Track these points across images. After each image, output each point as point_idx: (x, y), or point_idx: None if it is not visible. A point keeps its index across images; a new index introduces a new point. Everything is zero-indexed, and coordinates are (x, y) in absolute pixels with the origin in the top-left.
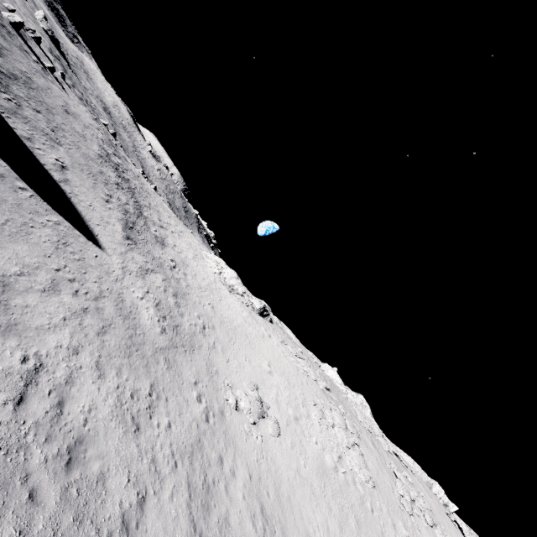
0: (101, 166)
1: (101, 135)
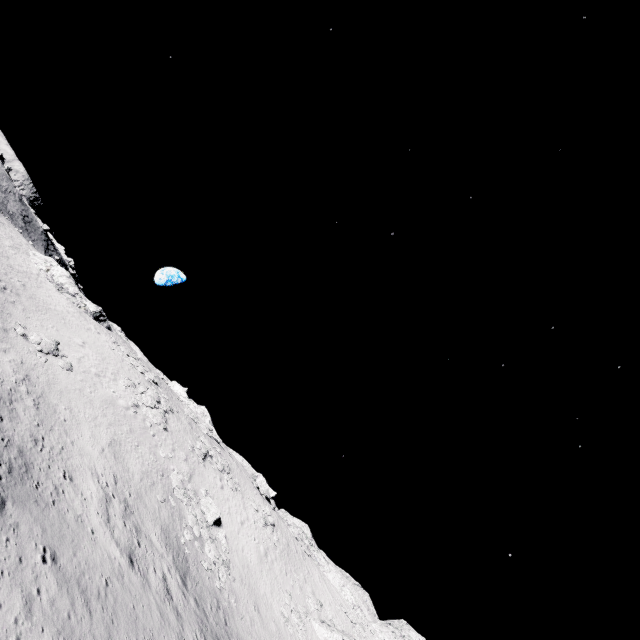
0: None
1: None
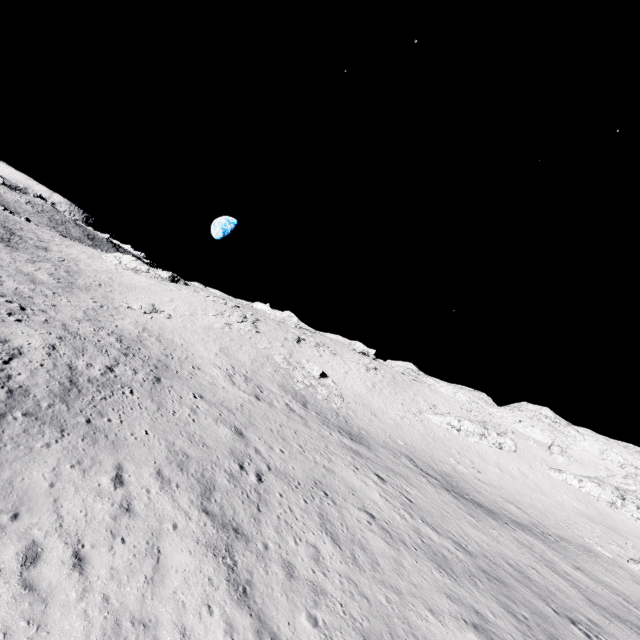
0: None
1: None
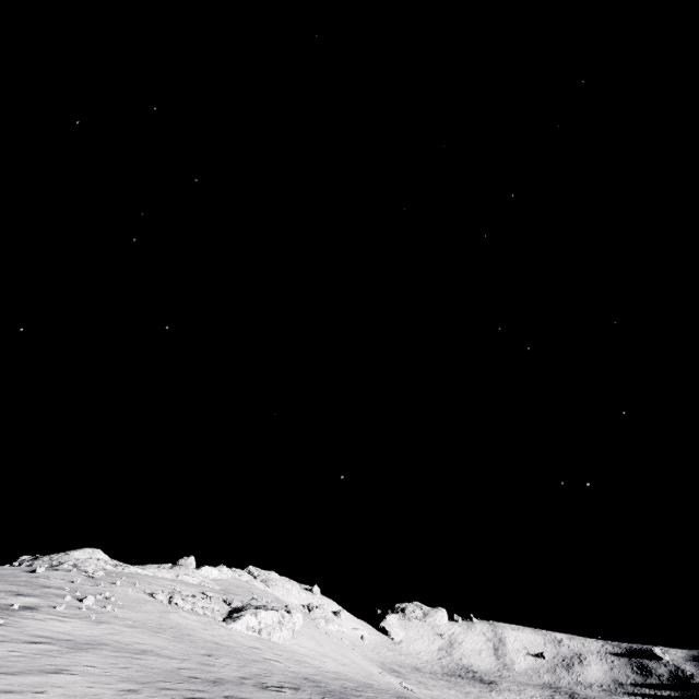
0: None
1: None
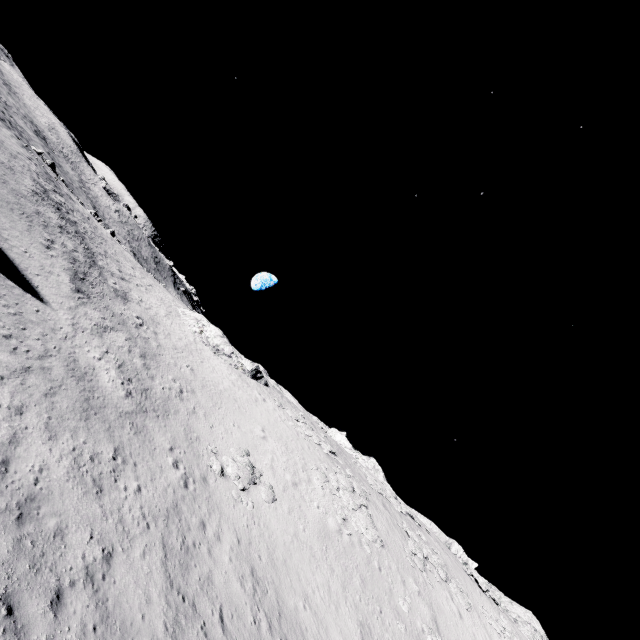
0: (37, 205)
1: (34, 167)
